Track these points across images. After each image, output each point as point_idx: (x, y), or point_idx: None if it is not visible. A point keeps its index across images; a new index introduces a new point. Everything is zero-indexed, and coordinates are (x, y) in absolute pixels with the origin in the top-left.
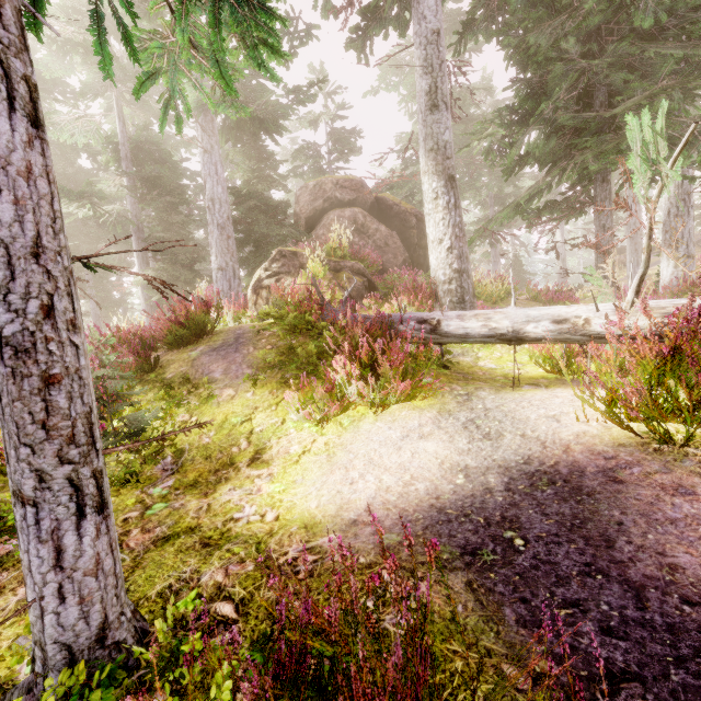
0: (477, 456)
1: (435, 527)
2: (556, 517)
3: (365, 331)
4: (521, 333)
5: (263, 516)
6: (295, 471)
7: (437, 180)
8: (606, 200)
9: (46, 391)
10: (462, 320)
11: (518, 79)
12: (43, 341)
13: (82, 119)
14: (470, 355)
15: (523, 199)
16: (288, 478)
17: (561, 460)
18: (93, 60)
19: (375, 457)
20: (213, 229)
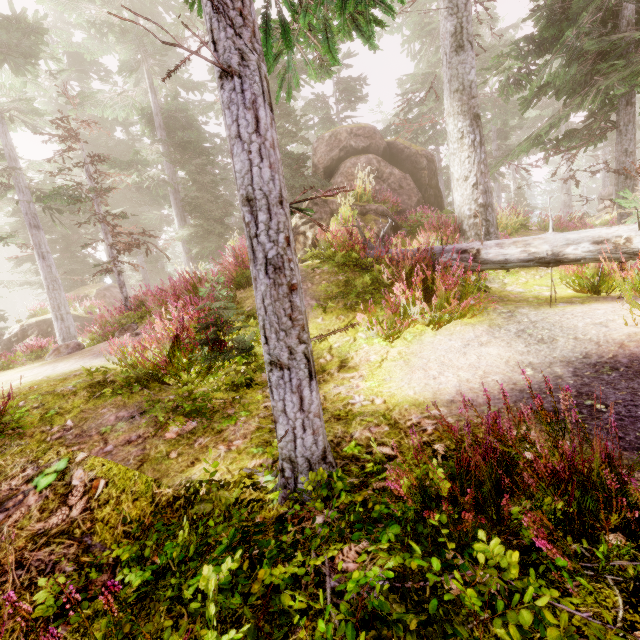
0: (537, 355)
1: (522, 401)
2: (627, 390)
3: (414, 262)
4: (561, 255)
5: (372, 401)
6: (381, 373)
7: (462, 120)
8: (629, 124)
9: (290, 295)
10: (501, 248)
11: (540, 7)
12: (287, 261)
13: (121, 95)
14: (496, 282)
15: (543, 131)
16: (377, 377)
17: (618, 353)
18: (129, 39)
19: (445, 360)
20: None
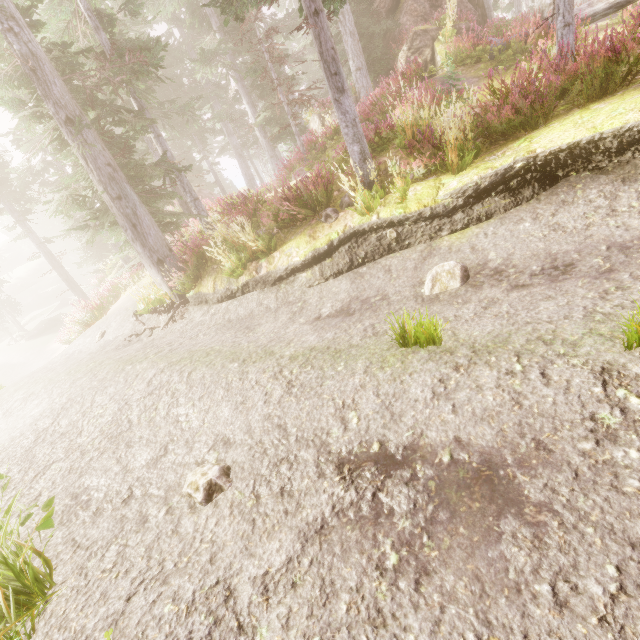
0: None
1: None
2: None
3: (541, 30)
4: None
5: None
6: None
7: None
8: None
9: None
10: (592, 6)
11: None
12: None
13: None
14: None
15: None
16: None
17: None
18: None
19: None
20: (346, 39)
